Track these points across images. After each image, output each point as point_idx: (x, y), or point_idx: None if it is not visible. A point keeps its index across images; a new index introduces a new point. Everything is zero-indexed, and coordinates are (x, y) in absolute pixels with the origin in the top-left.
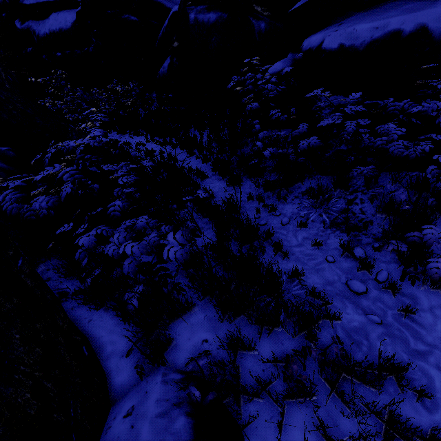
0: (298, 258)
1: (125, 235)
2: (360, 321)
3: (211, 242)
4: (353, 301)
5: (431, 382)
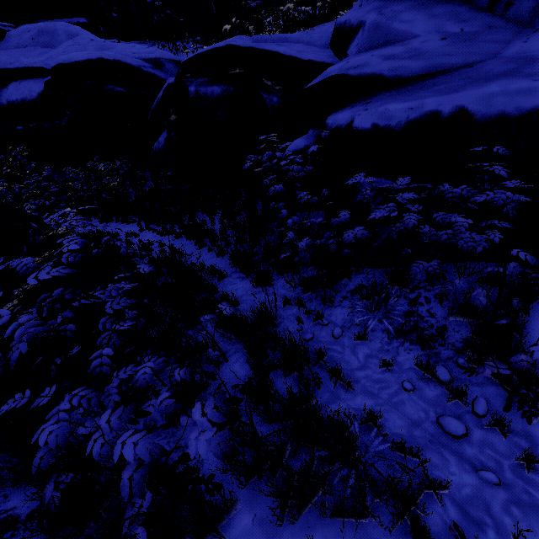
0: (365, 388)
1: (120, 412)
2: (473, 484)
3: (243, 375)
4: (453, 450)
5: None
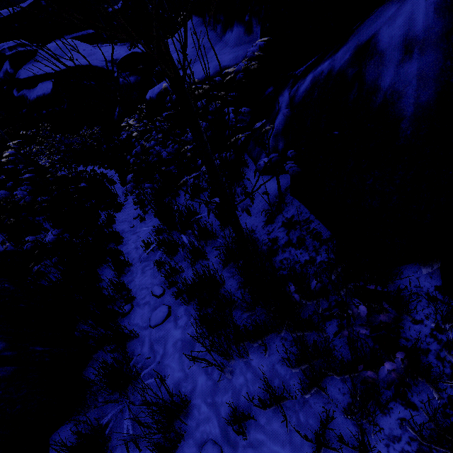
0: (124, 212)
1: (5, 192)
2: (124, 228)
3: None
4: (130, 222)
5: (130, 240)
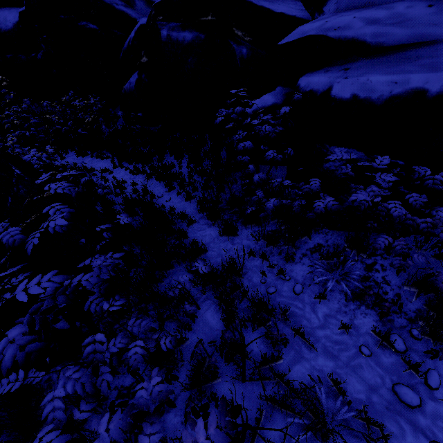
0: (325, 348)
1: (118, 417)
2: None
3: (214, 325)
4: (408, 419)
5: None
